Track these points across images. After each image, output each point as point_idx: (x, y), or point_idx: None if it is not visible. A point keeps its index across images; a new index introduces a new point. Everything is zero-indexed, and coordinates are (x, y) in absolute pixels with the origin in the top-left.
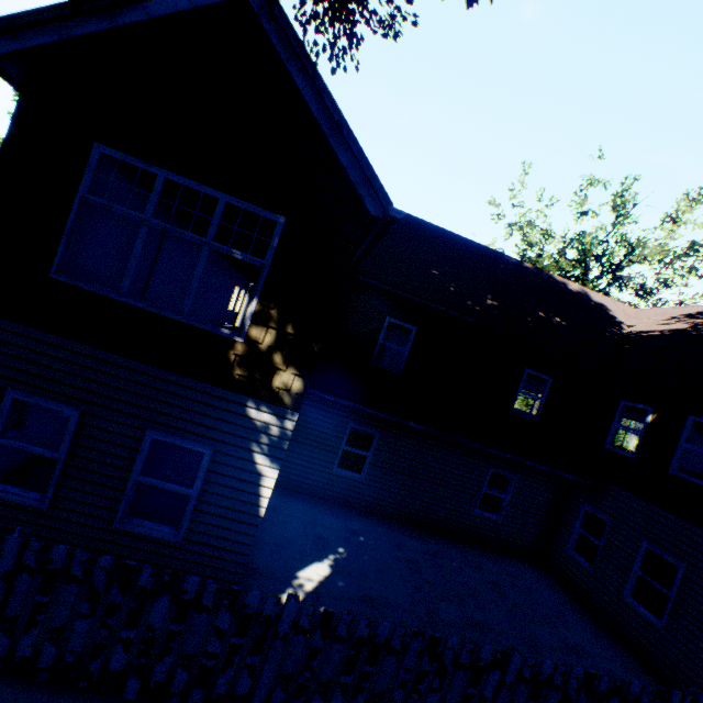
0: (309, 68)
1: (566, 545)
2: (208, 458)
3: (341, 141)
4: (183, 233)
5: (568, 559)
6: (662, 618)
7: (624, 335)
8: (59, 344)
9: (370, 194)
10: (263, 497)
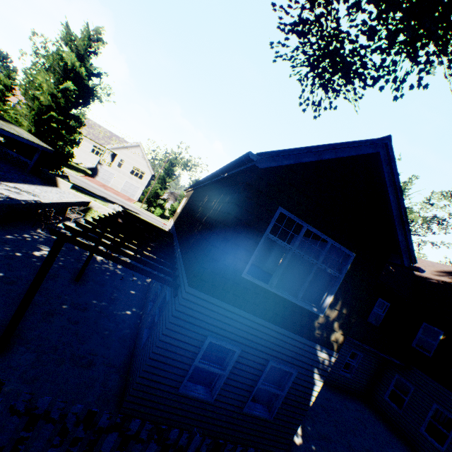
0: (399, 193)
1: (383, 394)
2: (294, 376)
3: (401, 228)
4: (309, 258)
5: (384, 402)
6: (444, 446)
7: (415, 277)
8: (237, 312)
9: (406, 255)
10: (312, 395)
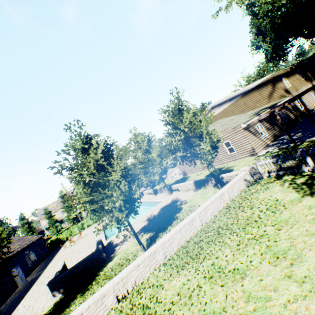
0: None
1: None
2: None
3: None
4: None
5: None
6: None
7: None
8: None
9: None
10: None
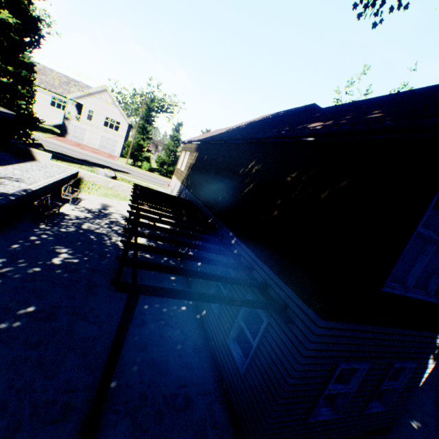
0: None
1: None
2: (413, 369)
3: None
4: None
5: None
6: None
7: None
8: (370, 329)
9: None
10: (423, 377)
